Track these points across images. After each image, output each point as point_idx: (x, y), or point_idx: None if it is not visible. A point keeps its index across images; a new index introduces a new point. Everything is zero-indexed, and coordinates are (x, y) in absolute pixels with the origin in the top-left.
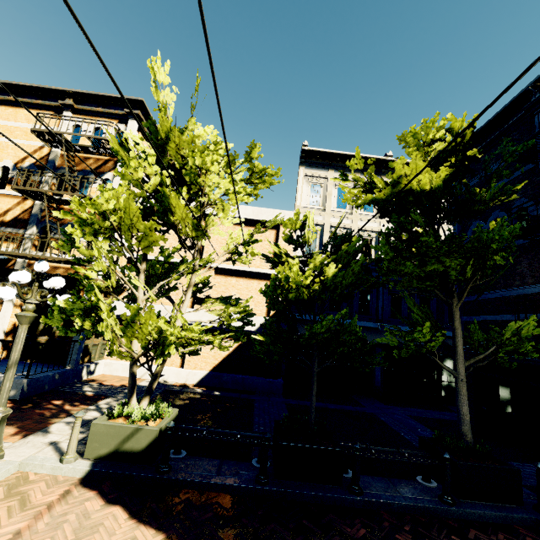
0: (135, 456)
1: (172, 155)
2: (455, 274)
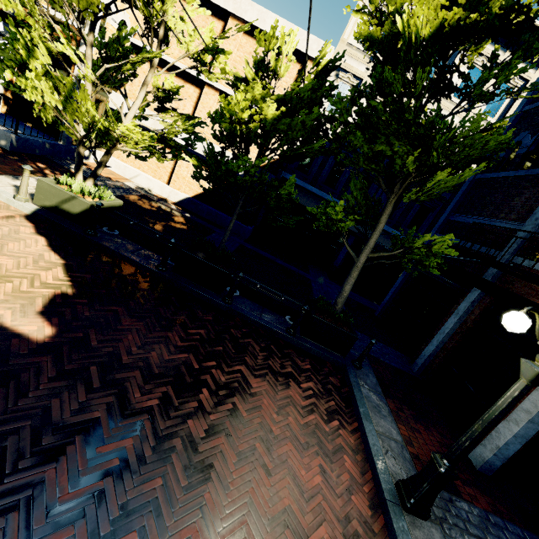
0: (71, 216)
1: None
2: (400, 164)
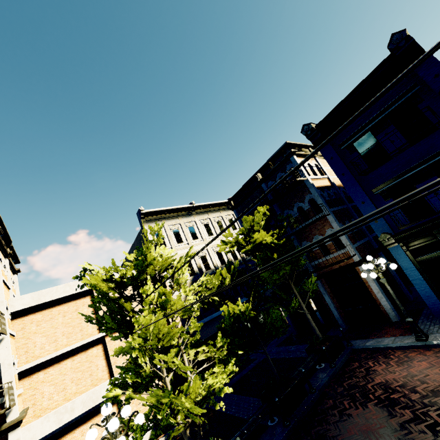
0: None
1: (149, 272)
2: (289, 271)
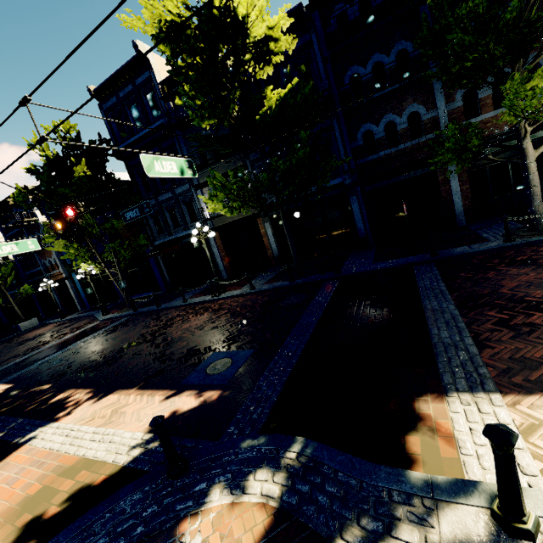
0: None
1: None
2: None
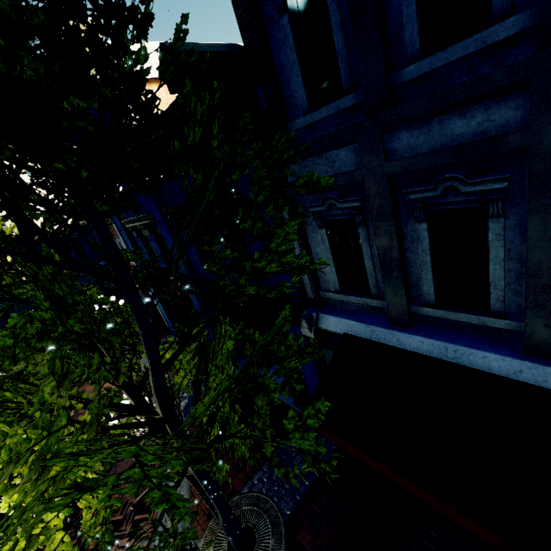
0: None
1: None
2: None
